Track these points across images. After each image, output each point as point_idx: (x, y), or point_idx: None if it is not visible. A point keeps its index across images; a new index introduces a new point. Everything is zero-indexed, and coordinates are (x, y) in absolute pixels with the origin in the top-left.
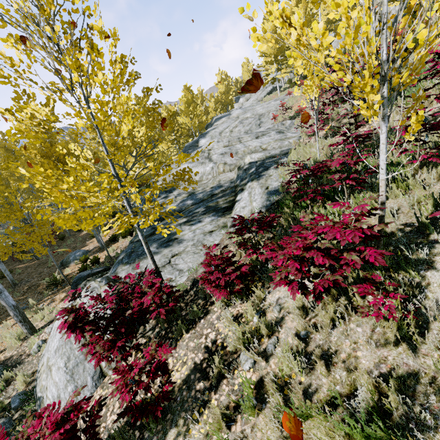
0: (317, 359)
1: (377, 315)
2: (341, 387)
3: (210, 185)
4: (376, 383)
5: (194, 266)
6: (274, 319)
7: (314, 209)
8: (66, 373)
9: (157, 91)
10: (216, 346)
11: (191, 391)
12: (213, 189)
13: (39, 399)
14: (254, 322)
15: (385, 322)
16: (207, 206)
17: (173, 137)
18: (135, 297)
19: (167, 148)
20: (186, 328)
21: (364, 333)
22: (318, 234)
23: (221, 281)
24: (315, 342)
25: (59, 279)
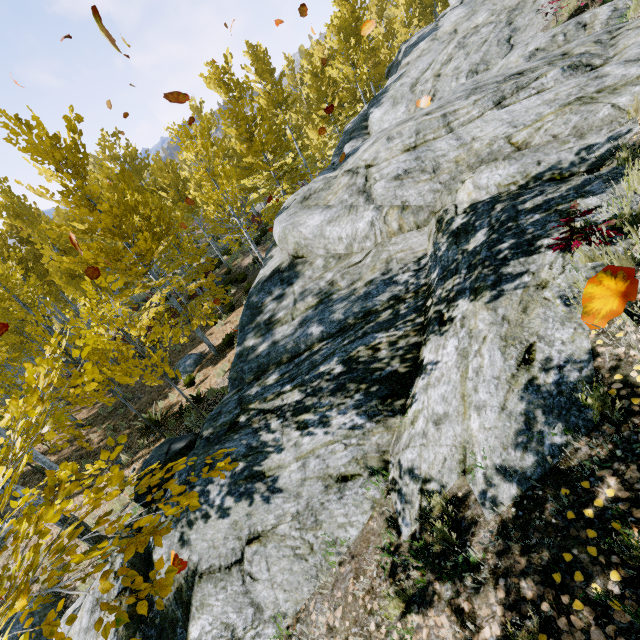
0: None
1: None
2: None
3: (365, 275)
4: None
5: (289, 611)
6: None
7: None
8: None
9: None
10: None
11: None
12: (371, 289)
13: None
14: None
15: None
16: (348, 357)
17: None
18: None
19: (317, 137)
20: None
21: None
22: None
23: None
24: None
25: (155, 421)
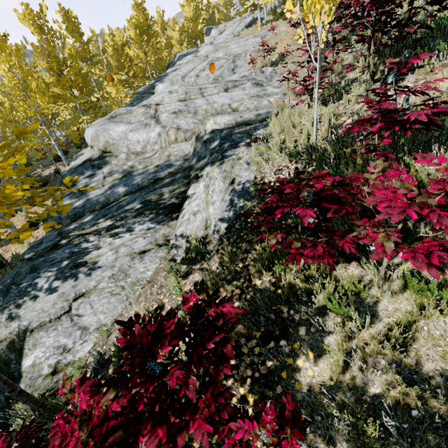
0: None
1: None
2: None
3: (154, 162)
4: None
5: (108, 321)
6: None
7: (312, 270)
8: None
9: None
10: None
11: None
12: (158, 169)
13: None
14: None
15: None
16: (145, 200)
17: (124, 77)
18: None
19: (116, 92)
20: None
21: None
22: None
23: None
24: None
25: None
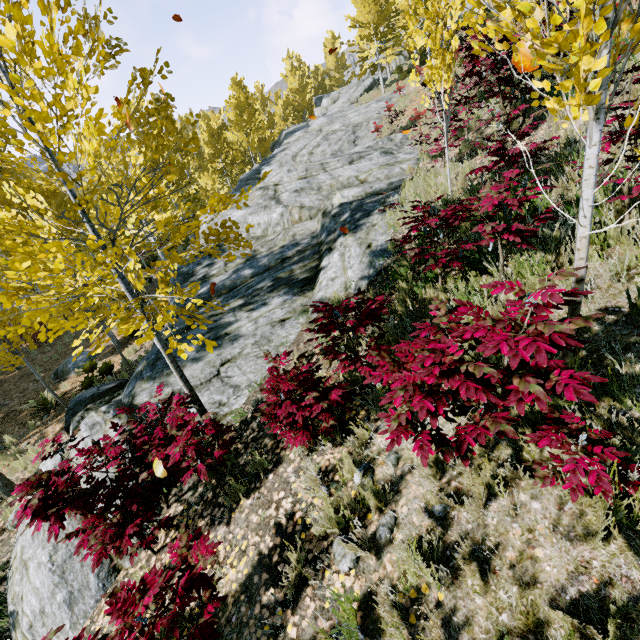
0: (466, 565)
1: (573, 489)
2: (510, 617)
3: (279, 244)
4: (579, 625)
5: (258, 379)
6: (388, 479)
7: (448, 283)
8: (52, 572)
9: (162, 75)
10: (294, 523)
11: (254, 606)
12: (284, 249)
13: (11, 616)
14: (354, 482)
15: (585, 497)
16: (275, 278)
17: (221, 165)
18: (156, 446)
19: (212, 183)
20: (246, 488)
21: (546, 513)
22: (463, 340)
23: (297, 417)
24: (460, 525)
25: (51, 401)
